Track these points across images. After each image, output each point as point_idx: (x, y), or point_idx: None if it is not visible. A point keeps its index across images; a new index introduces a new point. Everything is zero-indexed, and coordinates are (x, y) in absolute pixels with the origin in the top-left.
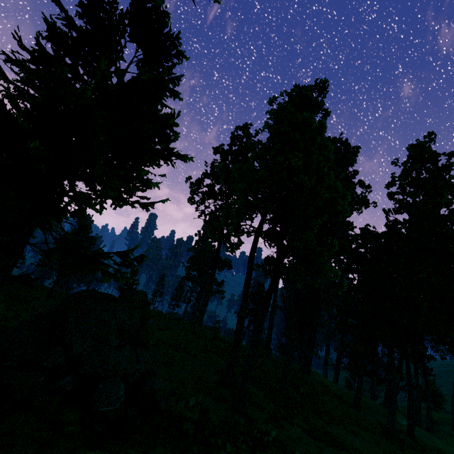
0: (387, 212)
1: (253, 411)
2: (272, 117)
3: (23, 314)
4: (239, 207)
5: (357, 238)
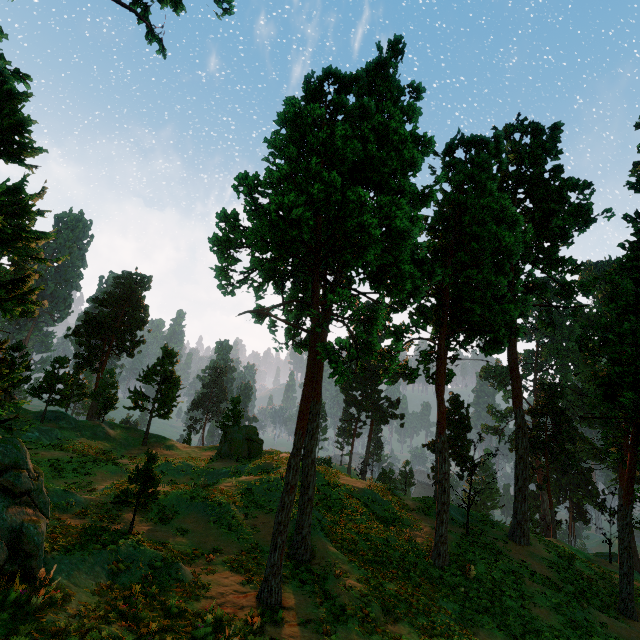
0: (635, 219)
1: (303, 603)
2: (280, 129)
3: (89, 466)
4: (217, 276)
5: (584, 284)
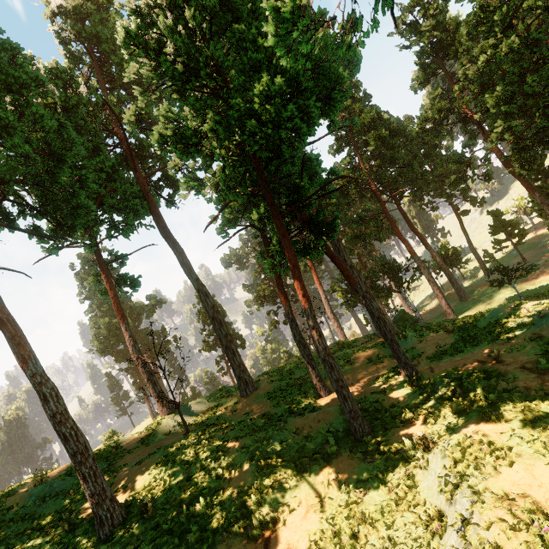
0: None
1: None
2: None
3: None
4: None
5: None
